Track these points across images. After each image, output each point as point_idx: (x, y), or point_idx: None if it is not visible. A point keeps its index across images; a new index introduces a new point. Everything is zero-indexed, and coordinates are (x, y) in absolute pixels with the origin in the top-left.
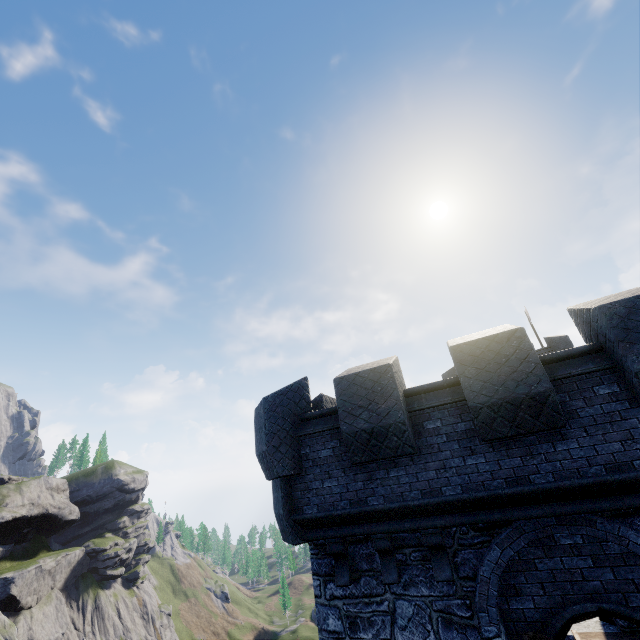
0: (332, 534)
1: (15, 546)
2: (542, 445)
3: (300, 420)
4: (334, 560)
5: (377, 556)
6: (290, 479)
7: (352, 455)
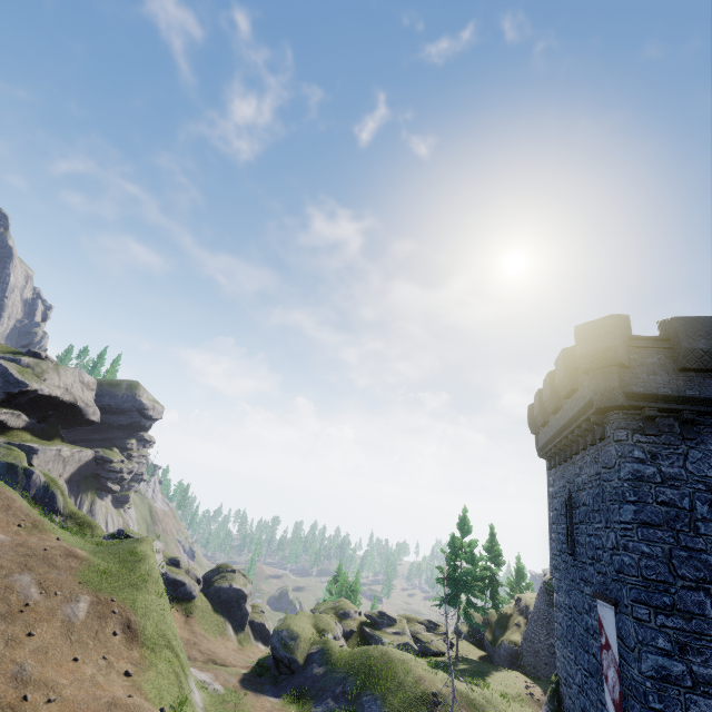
0: (653, 405)
1: (36, 423)
2: None
3: (629, 338)
4: (644, 422)
5: (677, 426)
6: (620, 369)
7: (685, 362)
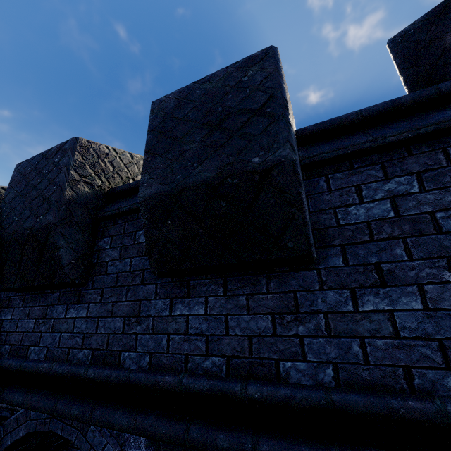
0: None
1: None
2: (59, 307)
3: None
4: None
5: None
6: None
7: None
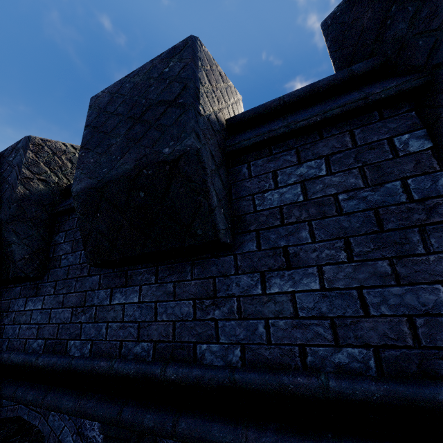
0: None
1: None
2: (20, 300)
3: None
4: None
5: None
6: None
7: None
